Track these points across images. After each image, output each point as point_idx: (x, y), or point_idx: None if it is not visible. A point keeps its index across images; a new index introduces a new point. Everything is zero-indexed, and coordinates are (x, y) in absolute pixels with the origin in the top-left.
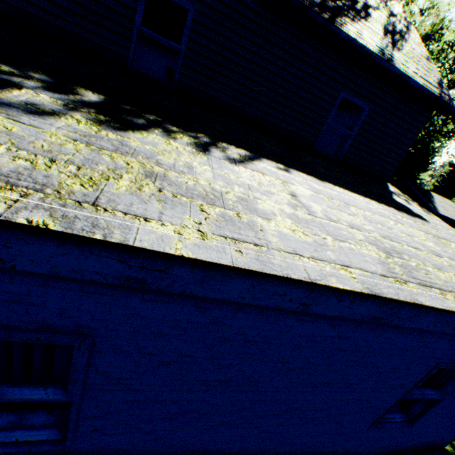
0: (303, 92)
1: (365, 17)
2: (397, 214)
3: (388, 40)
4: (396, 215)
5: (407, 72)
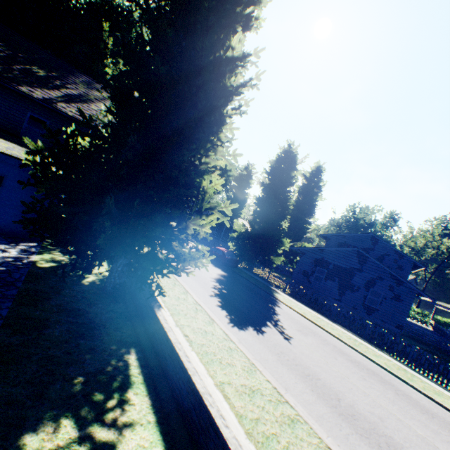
0: (5, 108)
1: (51, 89)
2: (14, 145)
3: (63, 99)
4: (10, 144)
5: (63, 110)
